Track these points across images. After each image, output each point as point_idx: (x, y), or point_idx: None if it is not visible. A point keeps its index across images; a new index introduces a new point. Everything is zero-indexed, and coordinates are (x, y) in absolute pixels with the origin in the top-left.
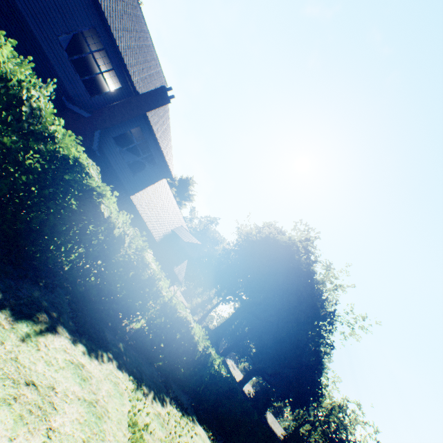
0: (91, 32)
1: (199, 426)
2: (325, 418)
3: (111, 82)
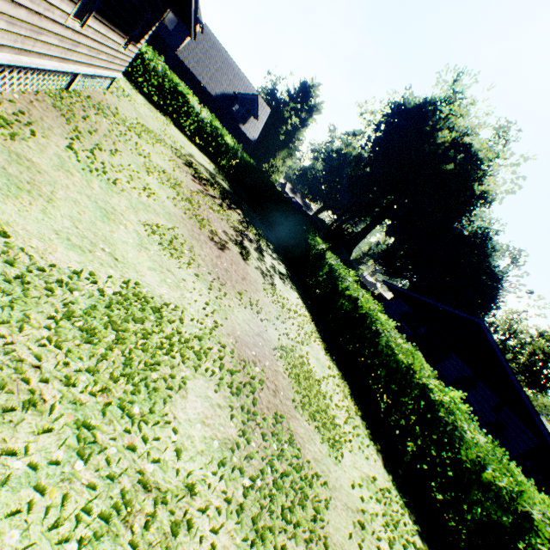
0: None
1: (207, 159)
2: (516, 346)
3: None
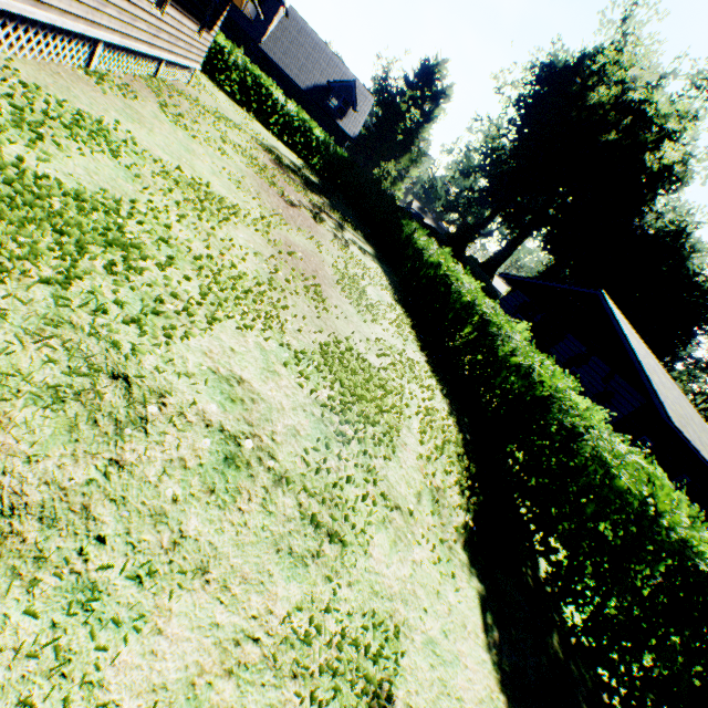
0: None
1: (295, 156)
2: None
3: None
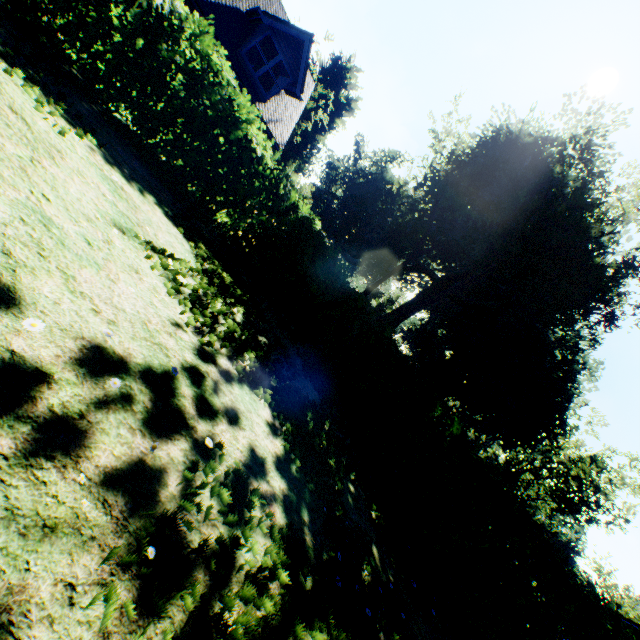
0: None
1: (158, 213)
2: (562, 469)
3: None
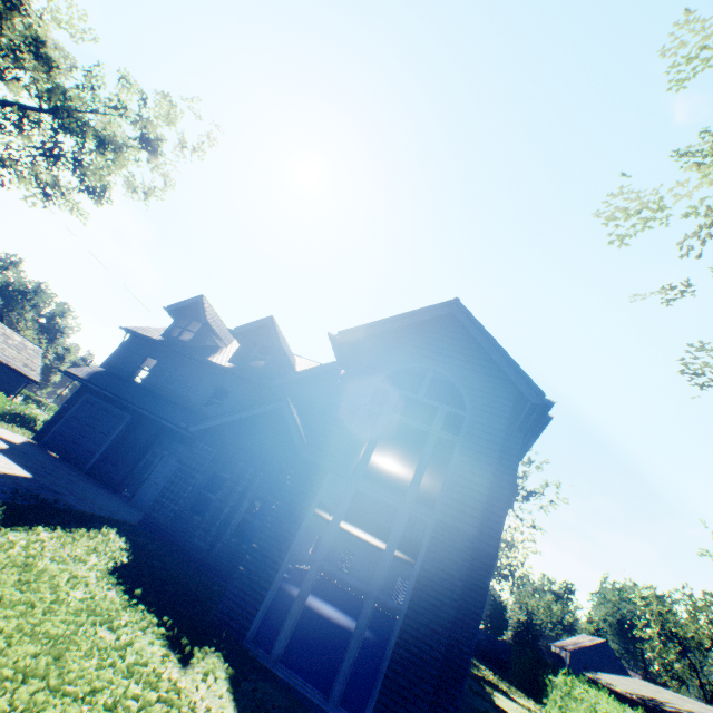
0: (416, 456)
1: None
2: None
3: (401, 467)
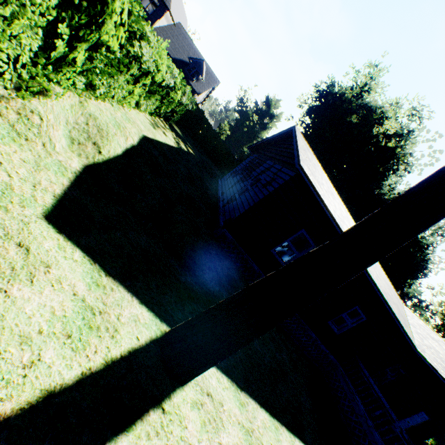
0: None
1: None
2: None
3: None
